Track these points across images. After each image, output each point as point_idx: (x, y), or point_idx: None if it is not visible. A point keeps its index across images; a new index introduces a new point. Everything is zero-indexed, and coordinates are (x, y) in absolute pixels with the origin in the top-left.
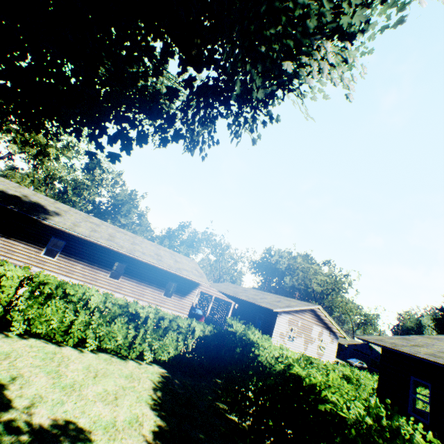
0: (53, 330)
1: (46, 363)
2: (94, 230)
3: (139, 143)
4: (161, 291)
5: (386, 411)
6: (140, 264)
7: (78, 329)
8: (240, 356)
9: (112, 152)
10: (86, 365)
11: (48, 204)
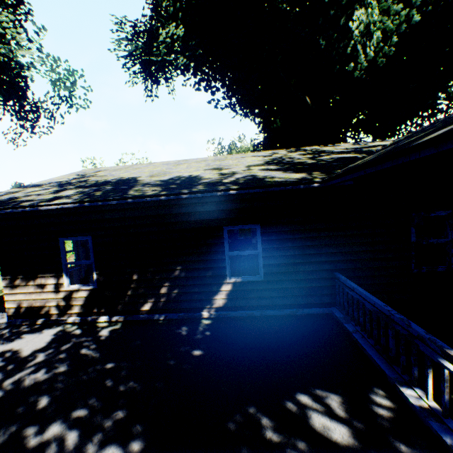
0: None
1: None
2: None
3: None
4: None
5: None
6: None
7: None
8: None
9: None
10: None
11: None
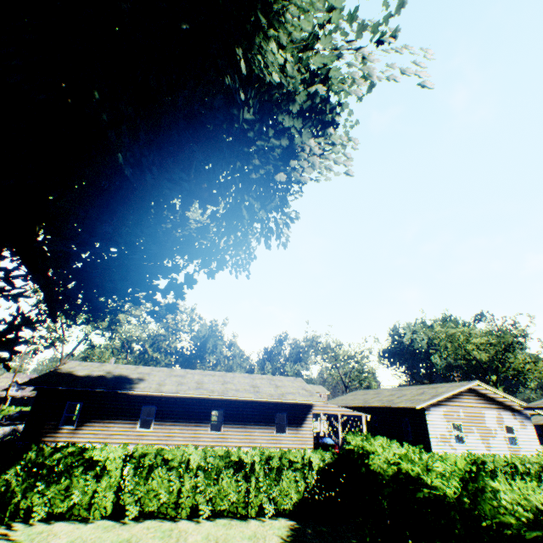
0: (164, 504)
1: (165, 540)
2: (180, 383)
3: (189, 285)
4: (272, 428)
5: (470, 473)
6: (238, 404)
7: (188, 497)
8: (366, 475)
9: (169, 304)
10: (204, 534)
11: (130, 372)
